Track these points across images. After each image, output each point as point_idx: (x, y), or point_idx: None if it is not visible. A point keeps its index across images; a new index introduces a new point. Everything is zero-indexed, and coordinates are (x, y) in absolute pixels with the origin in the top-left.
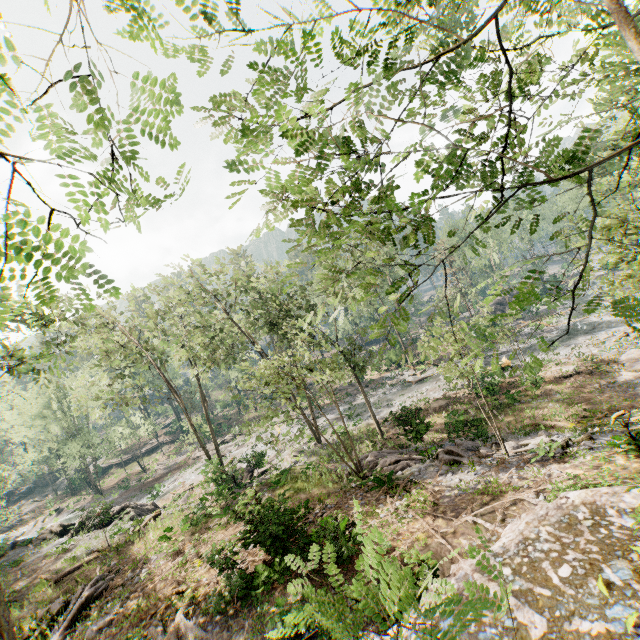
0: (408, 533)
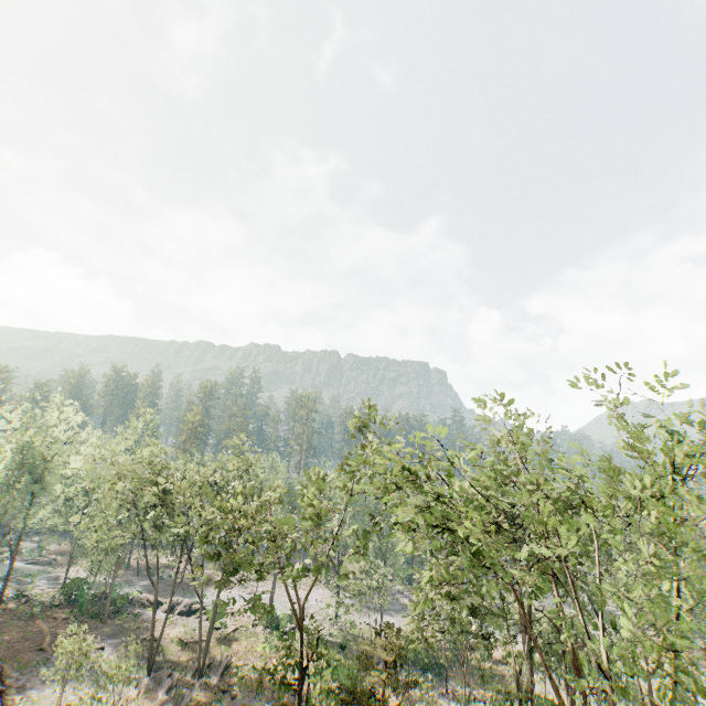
0: (393, 703)
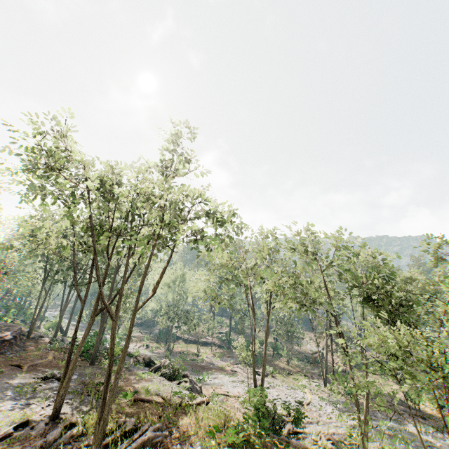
0: None
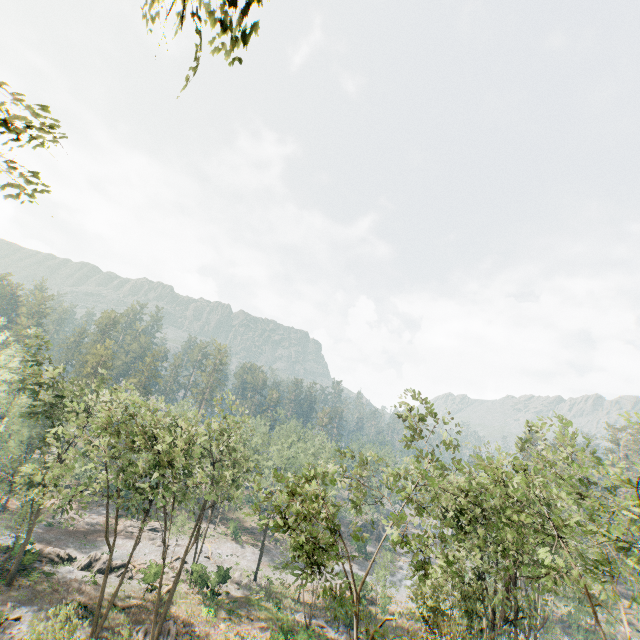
0: None
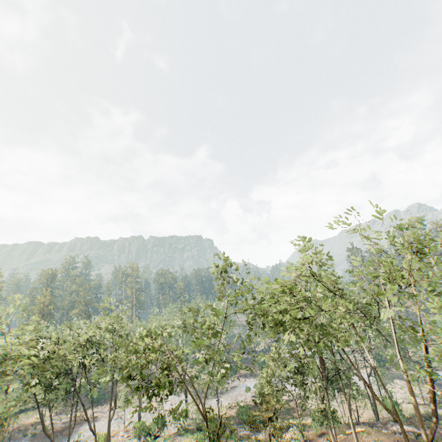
0: None
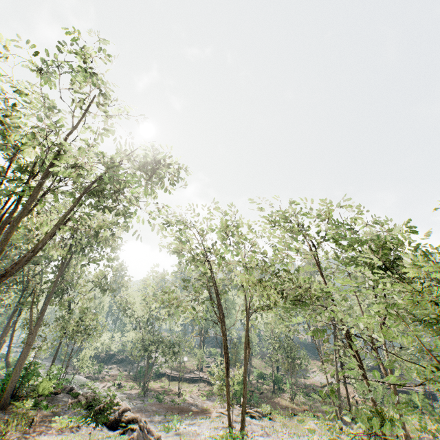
0: None
